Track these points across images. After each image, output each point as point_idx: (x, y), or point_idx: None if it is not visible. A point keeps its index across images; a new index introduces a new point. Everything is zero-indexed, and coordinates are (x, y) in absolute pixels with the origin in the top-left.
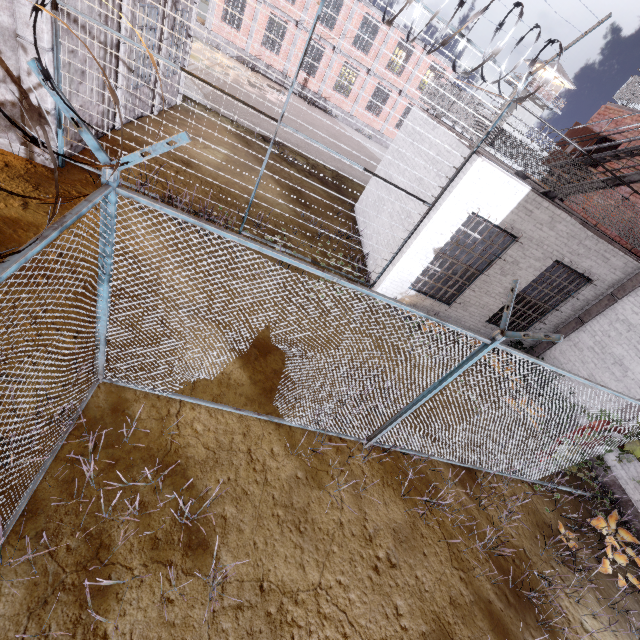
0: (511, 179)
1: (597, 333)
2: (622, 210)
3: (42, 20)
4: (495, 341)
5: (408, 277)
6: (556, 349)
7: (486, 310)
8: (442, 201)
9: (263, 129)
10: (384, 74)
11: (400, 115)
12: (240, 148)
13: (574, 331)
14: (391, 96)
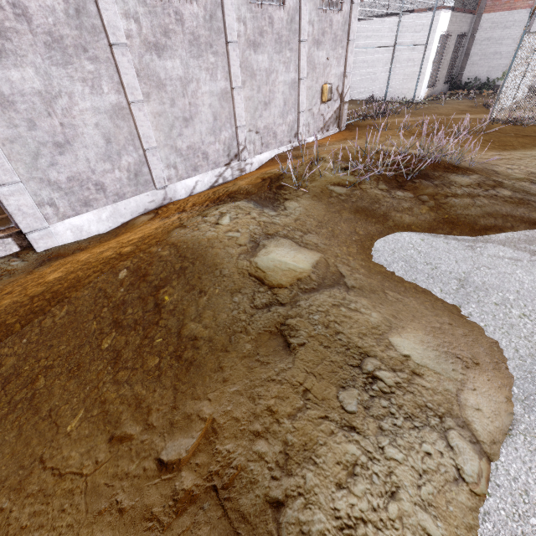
0: (447, 12)
1: (478, 53)
2: None
3: (352, 59)
4: None
5: (426, 83)
6: (466, 73)
7: (443, 78)
8: (432, 38)
9: None
10: None
11: None
12: None
13: (467, 61)
14: None
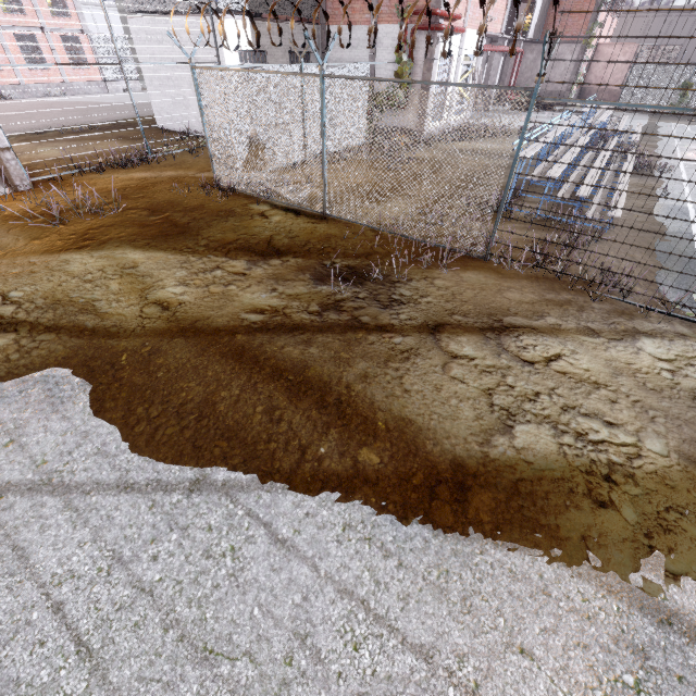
0: (238, 18)
1: None
2: (288, 2)
3: None
4: (302, 63)
5: None
6: None
7: None
8: (222, 55)
9: (19, 129)
10: (9, 21)
11: (65, 53)
12: (45, 144)
13: None
14: (38, 39)
